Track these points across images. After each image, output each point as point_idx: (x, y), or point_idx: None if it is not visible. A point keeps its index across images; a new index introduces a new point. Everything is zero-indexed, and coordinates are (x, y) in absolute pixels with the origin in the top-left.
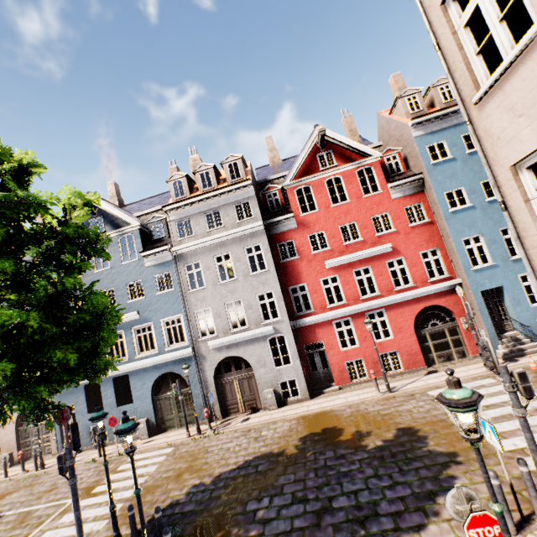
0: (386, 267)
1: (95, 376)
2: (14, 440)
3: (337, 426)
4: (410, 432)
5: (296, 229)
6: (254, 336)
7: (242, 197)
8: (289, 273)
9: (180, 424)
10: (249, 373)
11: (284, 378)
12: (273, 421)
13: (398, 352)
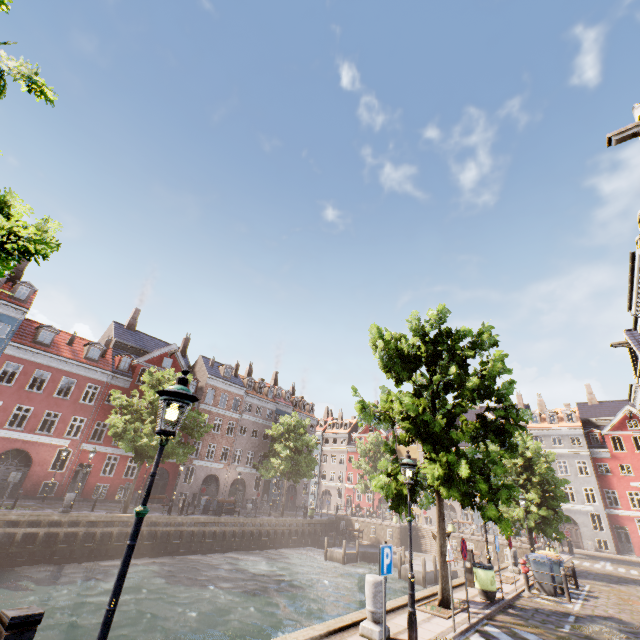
0: None
1: None
2: None
3: (631, 560)
4: None
5: (609, 458)
6: (580, 508)
7: (575, 434)
8: (604, 482)
9: None
10: (575, 527)
11: (598, 537)
12: (593, 553)
13: None
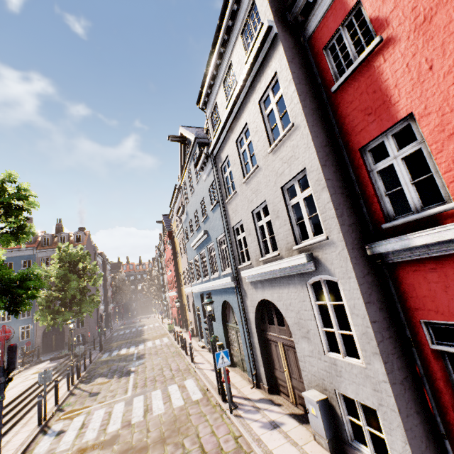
0: None
1: None
2: (193, 319)
3: None
4: None
5: None
6: (285, 273)
7: (245, 5)
8: (357, 109)
9: (243, 366)
10: (293, 340)
11: (345, 389)
12: None
13: None
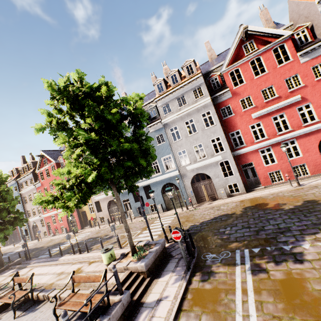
0: (296, 111)
1: (147, 176)
2: (108, 213)
3: (264, 202)
4: (312, 202)
5: (231, 98)
6: (211, 162)
7: (196, 85)
8: (229, 125)
9: (177, 206)
10: (209, 181)
11: (229, 183)
12: (226, 203)
13: (305, 165)
